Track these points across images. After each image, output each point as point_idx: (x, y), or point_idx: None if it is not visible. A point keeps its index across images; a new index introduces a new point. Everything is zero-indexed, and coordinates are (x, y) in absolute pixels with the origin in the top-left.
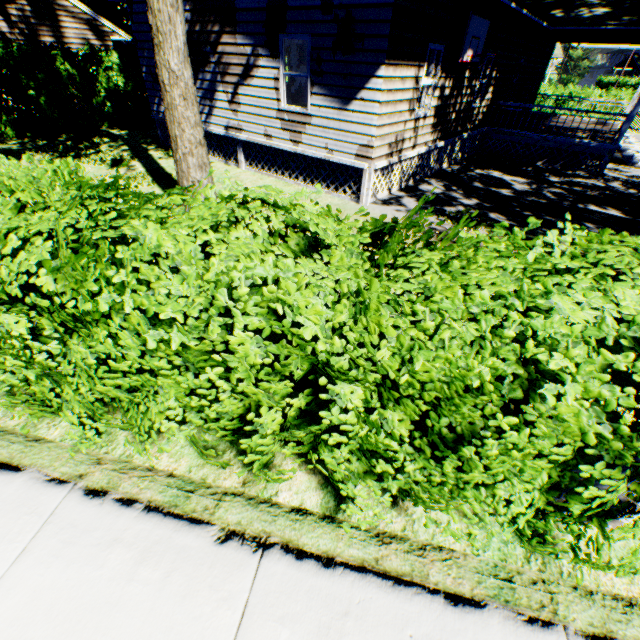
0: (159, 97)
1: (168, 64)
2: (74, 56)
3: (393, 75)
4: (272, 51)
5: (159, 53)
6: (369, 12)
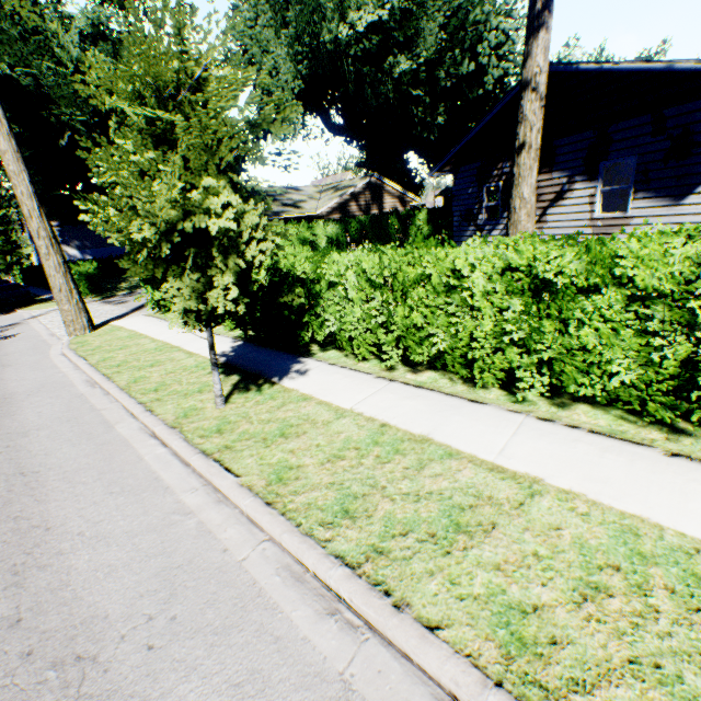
0: (463, 231)
1: (521, 195)
2: (399, 216)
3: None
4: (590, 176)
5: (515, 189)
6: None
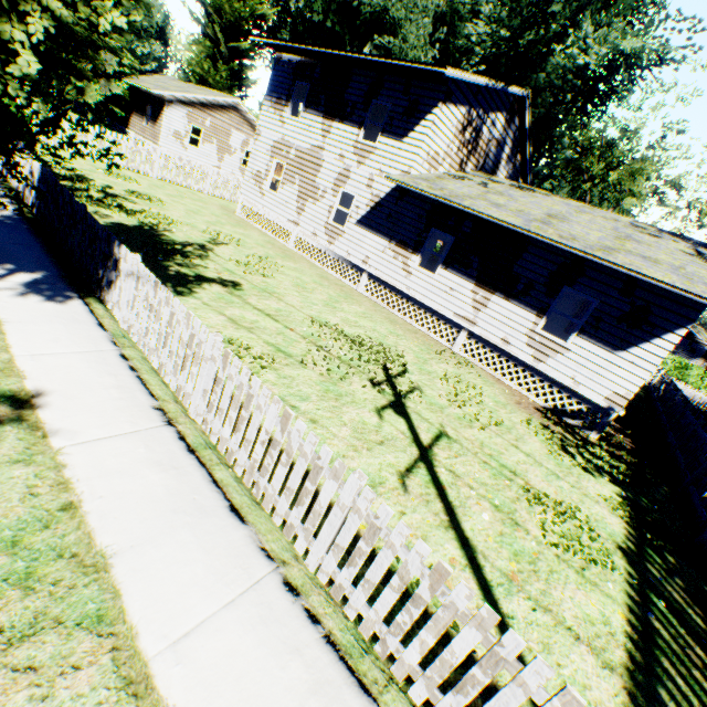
0: None
1: None
2: None
3: (699, 360)
4: None
5: None
6: (699, 350)
